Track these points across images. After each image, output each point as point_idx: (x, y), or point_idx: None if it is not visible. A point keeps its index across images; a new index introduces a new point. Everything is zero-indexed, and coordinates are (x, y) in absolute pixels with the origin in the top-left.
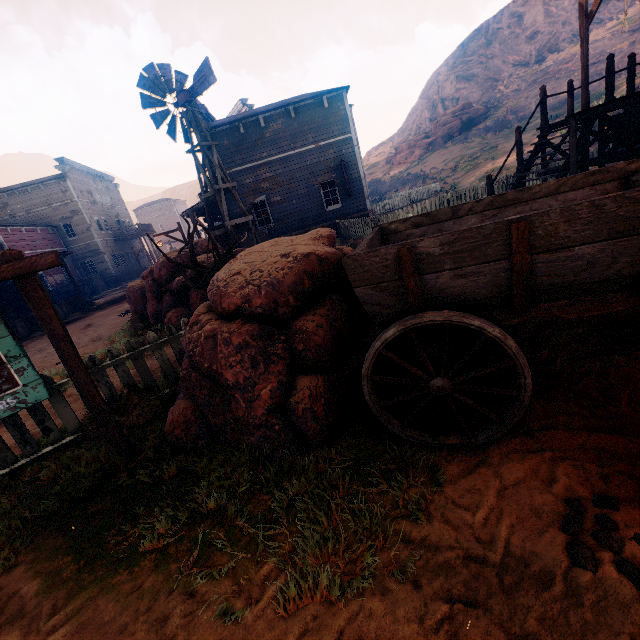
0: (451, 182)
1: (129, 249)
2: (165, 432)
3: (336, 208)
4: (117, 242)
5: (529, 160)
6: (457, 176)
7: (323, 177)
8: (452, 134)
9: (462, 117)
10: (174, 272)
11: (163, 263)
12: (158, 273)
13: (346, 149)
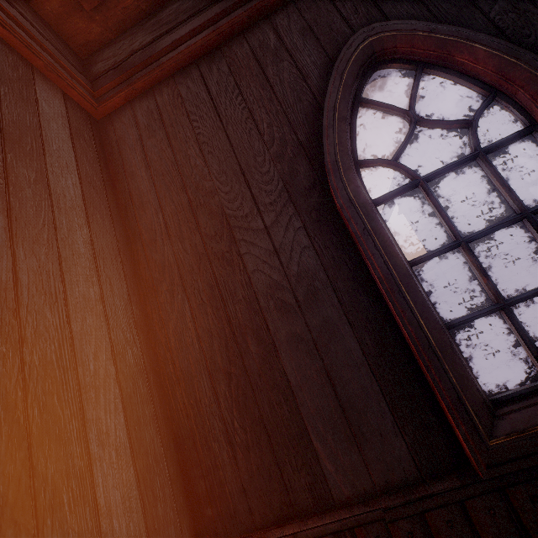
0: None
1: None
2: None
3: None
4: None
5: None
6: None
7: None
8: None
9: None
10: None
11: None
12: None
13: None
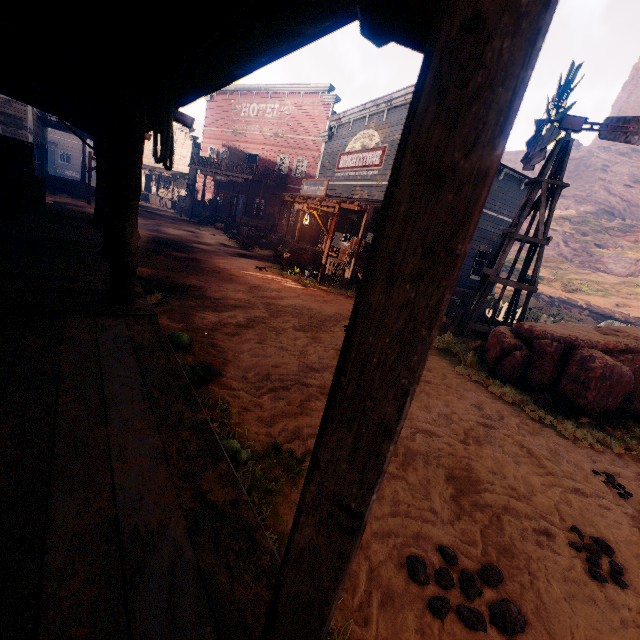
0: None
1: (42, 138)
2: None
3: (475, 279)
4: (38, 121)
5: None
6: None
7: (484, 246)
8: None
9: None
10: None
11: None
12: None
13: None
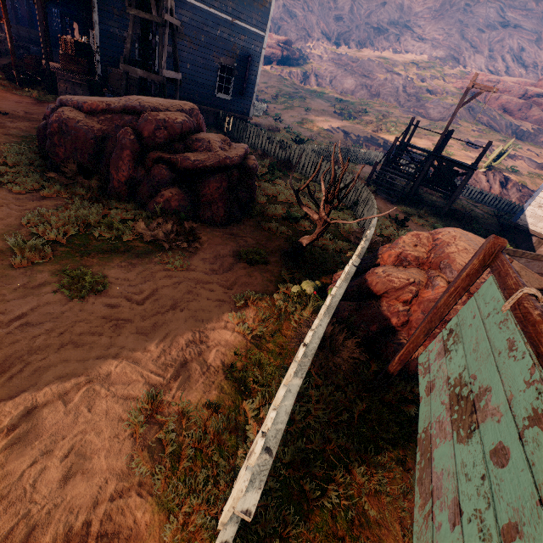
0: (273, 110)
1: None
2: (407, 371)
3: (225, 98)
4: None
5: (393, 161)
6: (278, 107)
7: (226, 59)
8: (272, 60)
9: (284, 51)
10: (174, 140)
11: (165, 122)
12: (151, 131)
13: (255, 46)
